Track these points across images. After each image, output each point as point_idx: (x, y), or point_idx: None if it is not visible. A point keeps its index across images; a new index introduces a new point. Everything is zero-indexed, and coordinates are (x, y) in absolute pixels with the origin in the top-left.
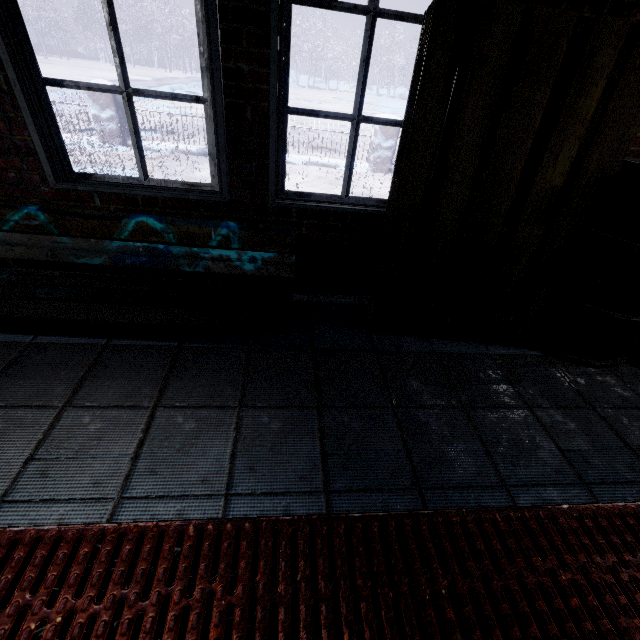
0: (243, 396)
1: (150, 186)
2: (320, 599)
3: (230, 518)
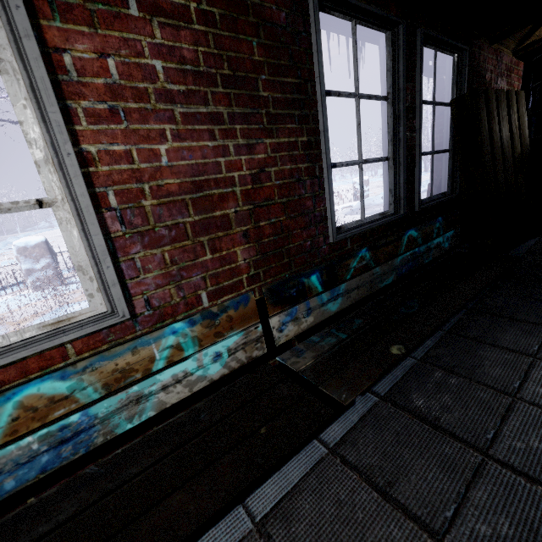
0: None
1: (370, 222)
2: None
3: None
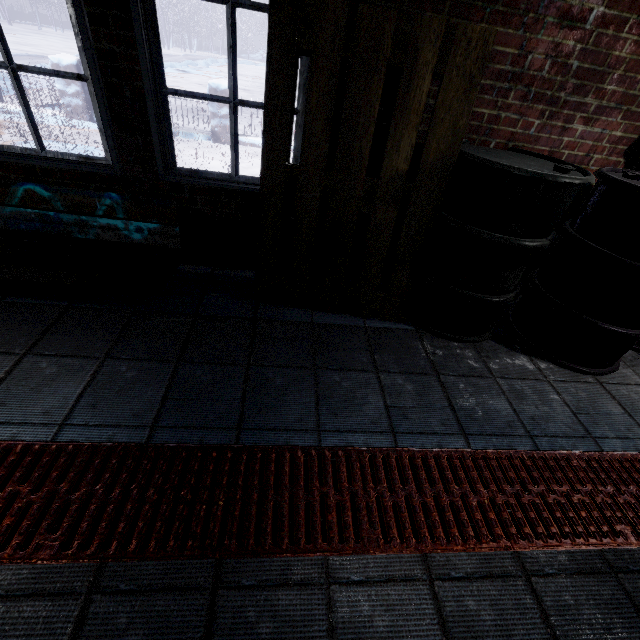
0: (111, 349)
1: (47, 157)
2: (110, 502)
3: (58, 442)
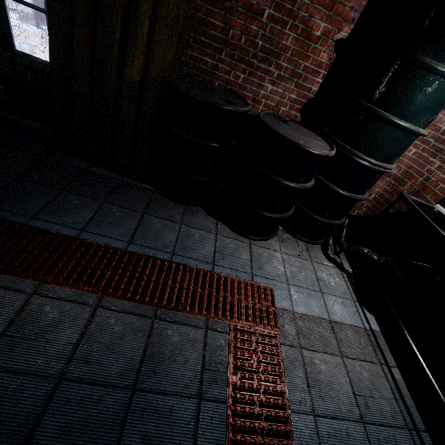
0: None
1: None
2: None
3: None
